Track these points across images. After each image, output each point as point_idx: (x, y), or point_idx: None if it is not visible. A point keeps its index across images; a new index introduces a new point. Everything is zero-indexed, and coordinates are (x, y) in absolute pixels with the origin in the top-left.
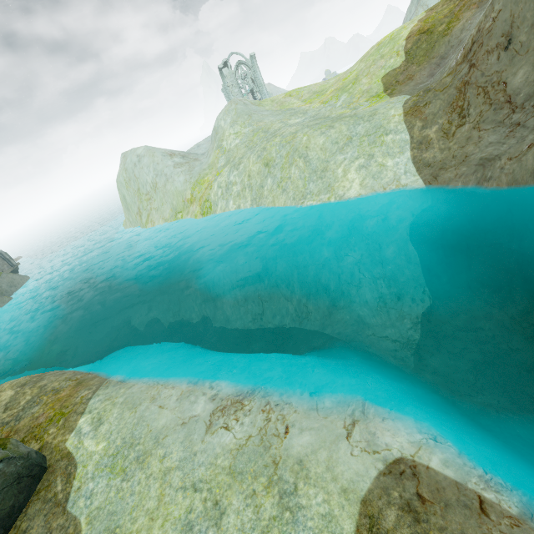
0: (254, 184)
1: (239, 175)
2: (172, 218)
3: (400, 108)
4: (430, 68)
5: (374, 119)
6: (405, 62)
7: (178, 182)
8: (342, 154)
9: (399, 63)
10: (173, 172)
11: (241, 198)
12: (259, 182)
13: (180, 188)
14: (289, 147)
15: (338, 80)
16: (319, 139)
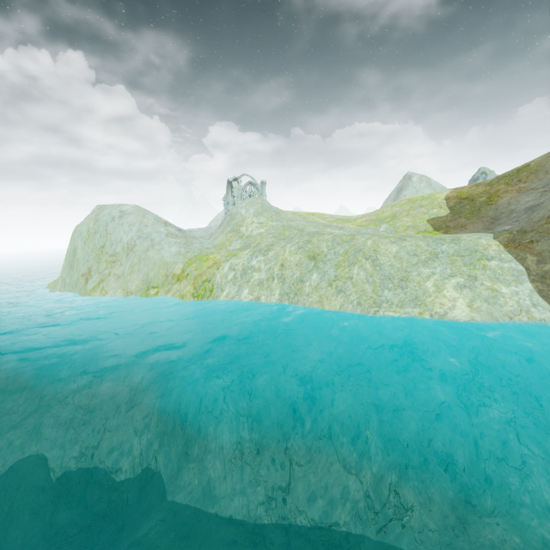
0: (289, 276)
1: (267, 262)
2: (139, 292)
3: (493, 239)
4: (483, 223)
5: (461, 243)
6: (451, 214)
7: (168, 251)
8: (428, 268)
9: (444, 214)
10: (163, 239)
11: (264, 288)
12: (297, 274)
13: (168, 258)
14: (348, 245)
15: (365, 215)
16: (392, 246)
